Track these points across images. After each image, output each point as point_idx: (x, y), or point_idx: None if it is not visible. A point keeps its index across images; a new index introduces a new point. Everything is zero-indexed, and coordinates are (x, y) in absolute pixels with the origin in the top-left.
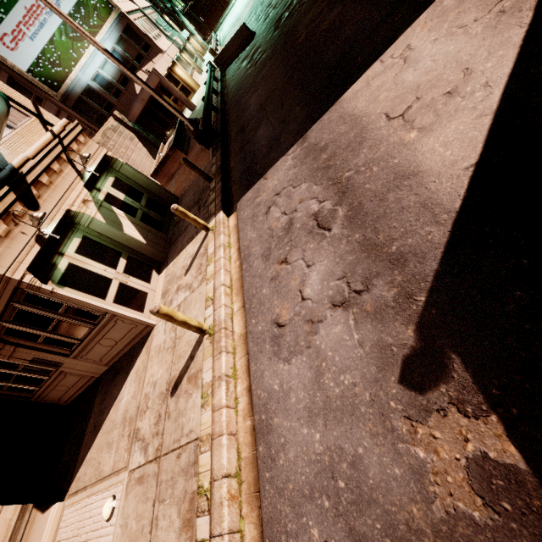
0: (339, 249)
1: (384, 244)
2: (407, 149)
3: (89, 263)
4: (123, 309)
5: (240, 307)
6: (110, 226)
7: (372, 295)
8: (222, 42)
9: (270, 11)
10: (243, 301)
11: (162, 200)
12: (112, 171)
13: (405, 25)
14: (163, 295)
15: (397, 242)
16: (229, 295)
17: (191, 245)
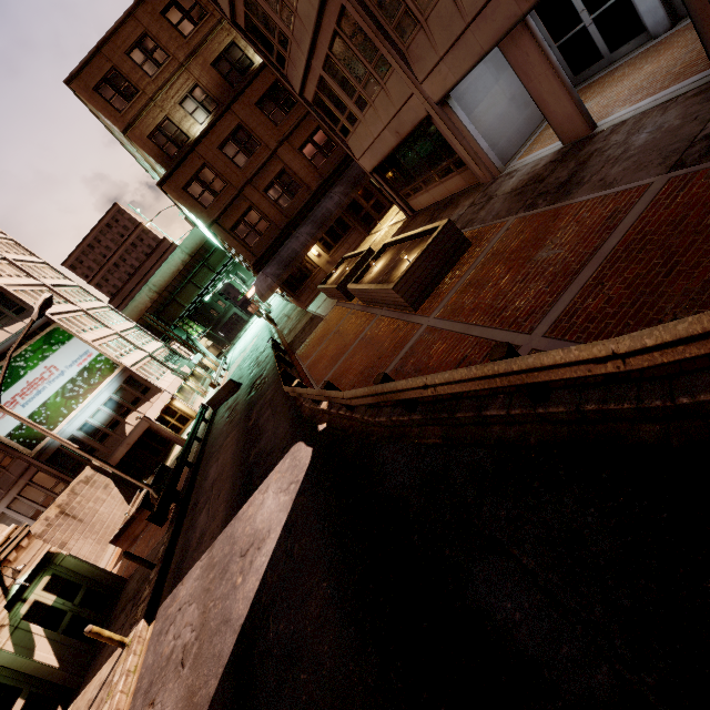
0: (179, 693)
1: (196, 692)
2: (234, 593)
3: None
4: None
5: None
6: (18, 655)
7: None
8: (230, 366)
9: (255, 366)
10: None
11: (105, 586)
12: (51, 567)
13: (274, 465)
14: None
15: (200, 691)
16: None
17: (107, 664)
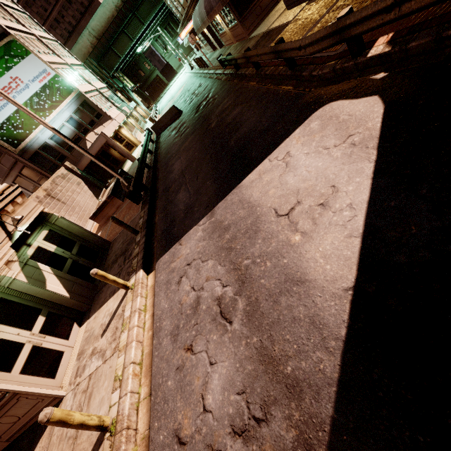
0: (239, 351)
1: (280, 360)
2: (294, 251)
3: (0, 330)
4: (30, 379)
5: (146, 395)
6: (32, 285)
7: (271, 431)
8: (160, 111)
9: (194, 98)
10: (150, 387)
11: (94, 245)
12: (47, 224)
13: (285, 135)
14: (78, 355)
15: (292, 362)
16: (138, 374)
17: (112, 300)
